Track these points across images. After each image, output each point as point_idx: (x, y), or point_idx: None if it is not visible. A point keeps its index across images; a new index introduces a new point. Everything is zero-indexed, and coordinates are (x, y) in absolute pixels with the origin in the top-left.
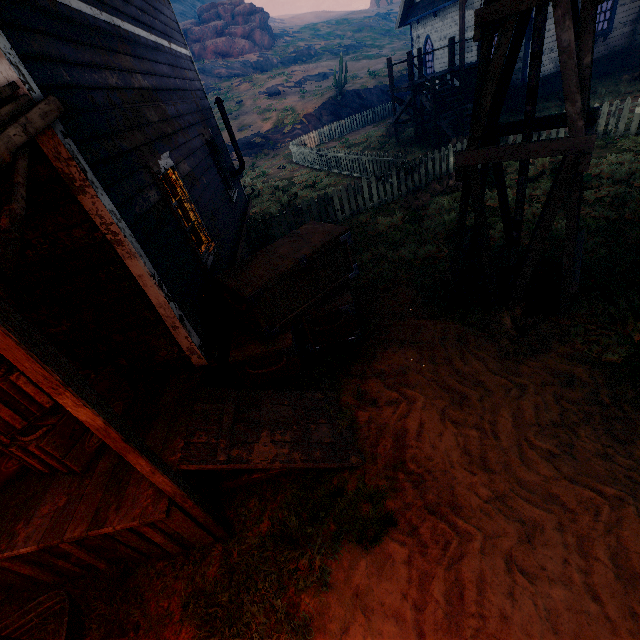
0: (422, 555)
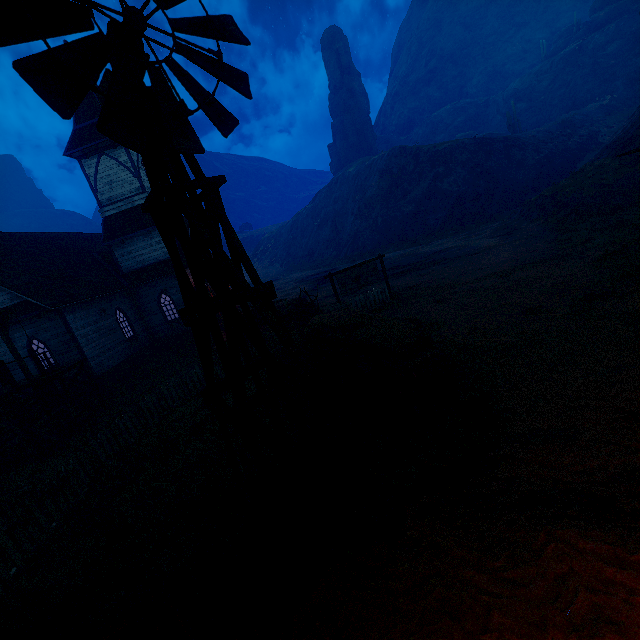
0: None
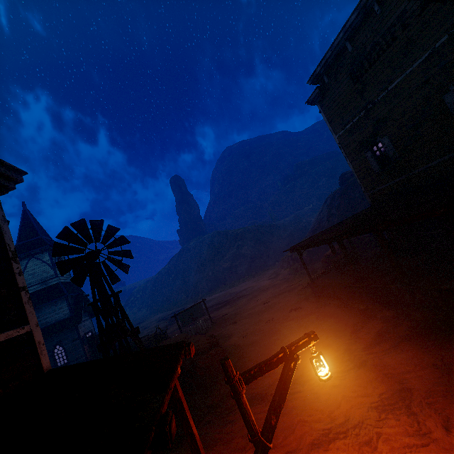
0: None
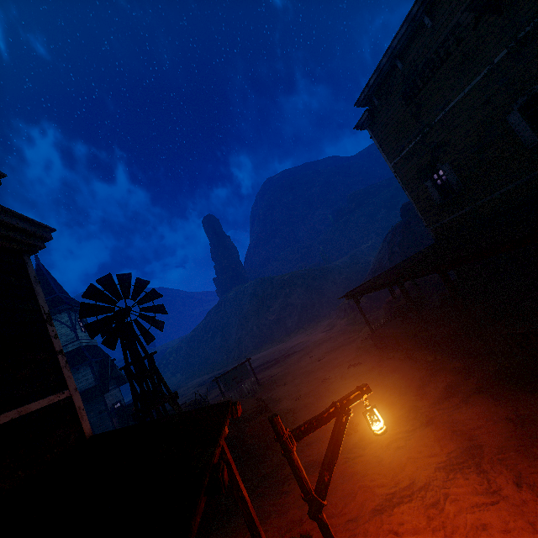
0: (316, 527)
